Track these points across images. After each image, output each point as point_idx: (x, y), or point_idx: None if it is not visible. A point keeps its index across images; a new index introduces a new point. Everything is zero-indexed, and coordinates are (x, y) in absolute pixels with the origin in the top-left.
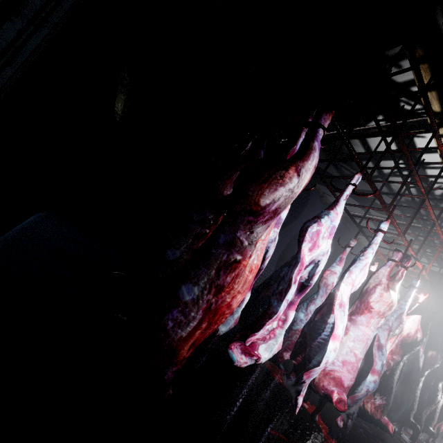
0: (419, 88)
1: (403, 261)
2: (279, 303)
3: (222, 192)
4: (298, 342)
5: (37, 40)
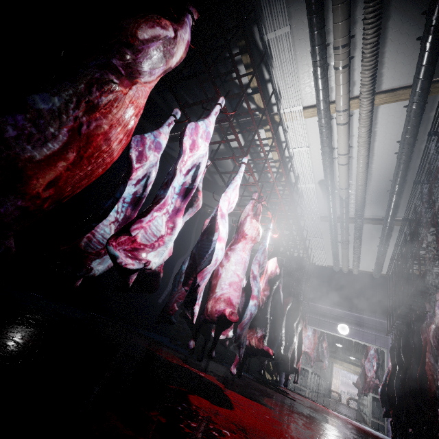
0: (253, 69)
1: (260, 200)
2: (167, 189)
3: None
4: (189, 264)
5: None
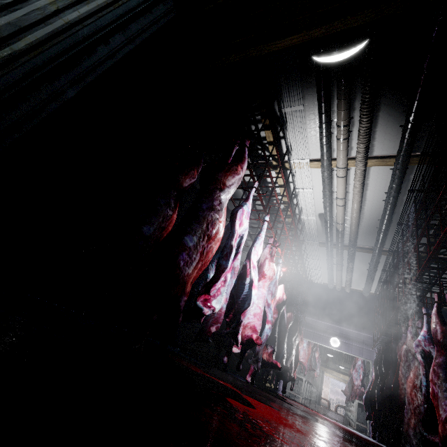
0: (273, 141)
1: (275, 244)
2: (227, 261)
3: (182, 184)
4: (229, 303)
5: (127, 49)
